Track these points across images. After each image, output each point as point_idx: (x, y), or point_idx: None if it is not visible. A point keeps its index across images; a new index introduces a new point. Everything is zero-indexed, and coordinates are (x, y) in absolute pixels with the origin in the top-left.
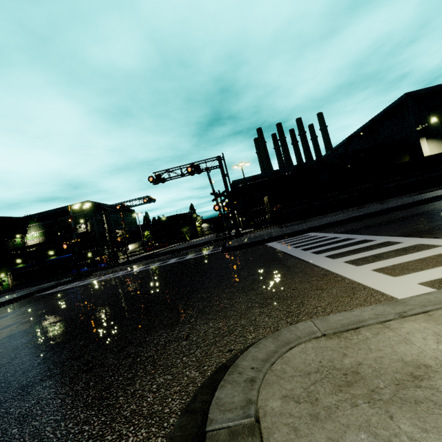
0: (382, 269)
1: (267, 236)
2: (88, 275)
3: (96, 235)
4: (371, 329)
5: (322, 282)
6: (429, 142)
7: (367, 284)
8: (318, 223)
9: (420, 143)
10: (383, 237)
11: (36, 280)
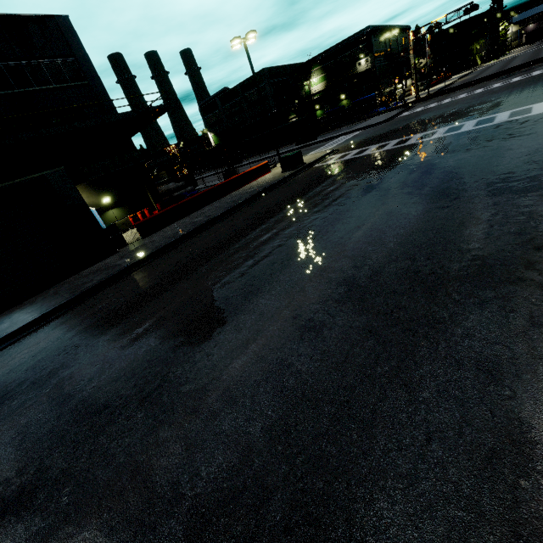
0: None
1: None
2: (412, 107)
3: (376, 72)
4: None
5: None
6: None
7: None
8: None
9: None
10: None
11: (334, 124)
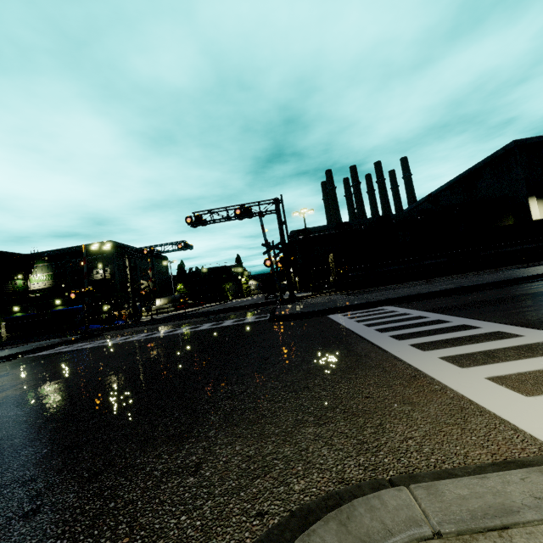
0: (502, 379)
1: (330, 305)
2: (99, 335)
3: (116, 284)
4: (534, 535)
5: (410, 390)
6: (540, 203)
7: (485, 405)
8: (397, 294)
9: (529, 204)
10: (491, 324)
11: (36, 334)
